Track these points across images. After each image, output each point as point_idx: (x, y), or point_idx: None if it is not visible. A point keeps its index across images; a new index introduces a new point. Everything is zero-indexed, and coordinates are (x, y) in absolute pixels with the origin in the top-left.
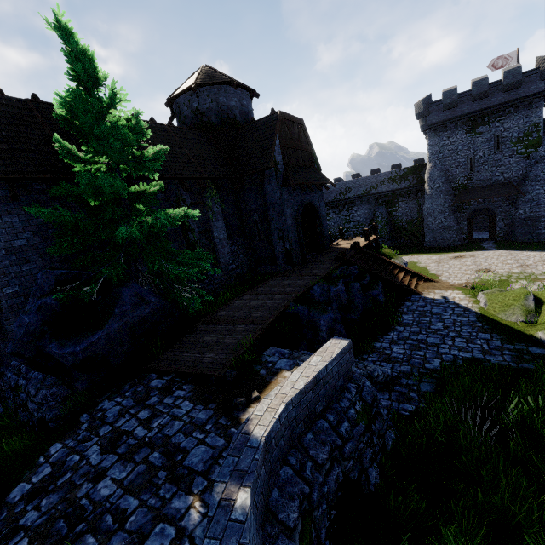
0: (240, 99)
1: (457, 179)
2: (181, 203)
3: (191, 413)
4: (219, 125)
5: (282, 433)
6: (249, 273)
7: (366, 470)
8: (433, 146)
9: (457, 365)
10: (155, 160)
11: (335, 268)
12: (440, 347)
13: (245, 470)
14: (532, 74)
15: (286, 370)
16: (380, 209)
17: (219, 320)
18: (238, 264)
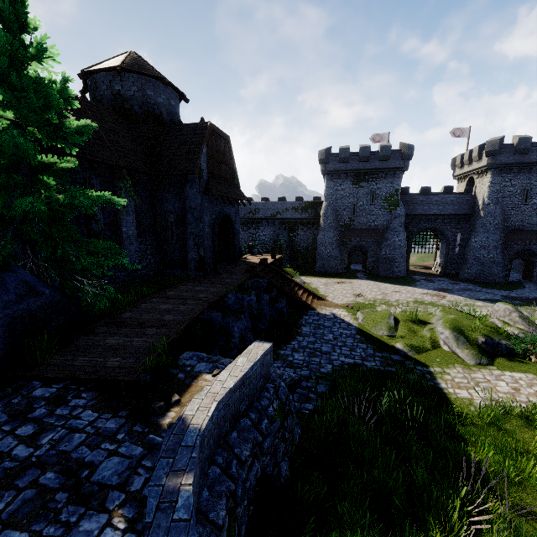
0: (169, 98)
1: (344, 219)
2: (88, 187)
3: (96, 423)
4: (142, 117)
5: (212, 432)
6: (155, 276)
7: (279, 464)
8: (329, 188)
9: (344, 369)
10: (74, 132)
11: (246, 280)
12: (332, 355)
13: (183, 469)
14: (397, 153)
15: (206, 373)
16: (283, 233)
17: (124, 322)
18: (145, 264)
